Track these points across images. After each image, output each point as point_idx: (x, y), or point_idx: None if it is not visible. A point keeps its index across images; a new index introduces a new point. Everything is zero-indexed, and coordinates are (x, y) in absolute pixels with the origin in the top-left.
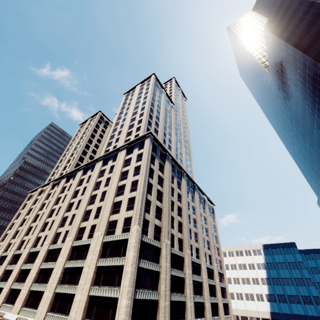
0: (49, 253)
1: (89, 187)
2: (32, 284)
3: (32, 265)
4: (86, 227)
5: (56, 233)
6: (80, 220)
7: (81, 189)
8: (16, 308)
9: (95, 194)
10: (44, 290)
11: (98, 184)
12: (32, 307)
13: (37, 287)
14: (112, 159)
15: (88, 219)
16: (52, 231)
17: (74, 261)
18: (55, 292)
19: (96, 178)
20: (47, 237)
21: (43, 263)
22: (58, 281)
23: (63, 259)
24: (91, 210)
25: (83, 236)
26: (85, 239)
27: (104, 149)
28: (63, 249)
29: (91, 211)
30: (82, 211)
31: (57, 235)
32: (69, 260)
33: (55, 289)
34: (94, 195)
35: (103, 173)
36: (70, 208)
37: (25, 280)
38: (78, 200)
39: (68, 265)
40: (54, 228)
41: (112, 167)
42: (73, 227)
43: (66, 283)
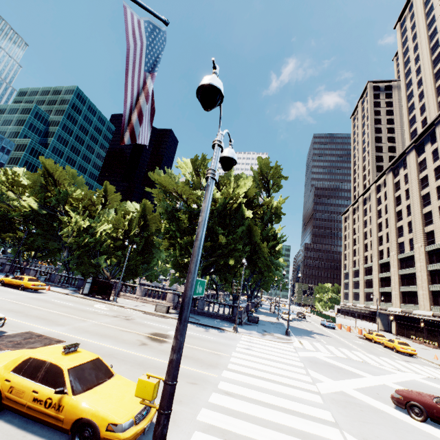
0: (401, 262)
1: (413, 188)
2: (399, 287)
3: (389, 273)
4: (434, 231)
5: (398, 244)
6: (421, 225)
7: (402, 194)
8: (395, 304)
9: (426, 193)
10: (415, 290)
11: (424, 180)
12: (411, 303)
13: (406, 289)
14: (429, 141)
15: (431, 222)
16: (392, 243)
17: (437, 264)
18: (430, 291)
19: (417, 175)
20: (389, 248)
21: (400, 270)
22: (427, 282)
23: (421, 264)
24: (431, 212)
25: (435, 240)
26: (439, 242)
27: (407, 132)
28: (416, 256)
29: (430, 213)
30: (418, 216)
31: (400, 245)
32: (429, 264)
33: (428, 288)
34: (424, 195)
35: (423, 165)
36: (399, 217)
37: (389, 285)
38: (405, 206)
39: (431, 268)
40: (392, 239)
41: (434, 152)
42: (416, 234)
43: (438, 283)
